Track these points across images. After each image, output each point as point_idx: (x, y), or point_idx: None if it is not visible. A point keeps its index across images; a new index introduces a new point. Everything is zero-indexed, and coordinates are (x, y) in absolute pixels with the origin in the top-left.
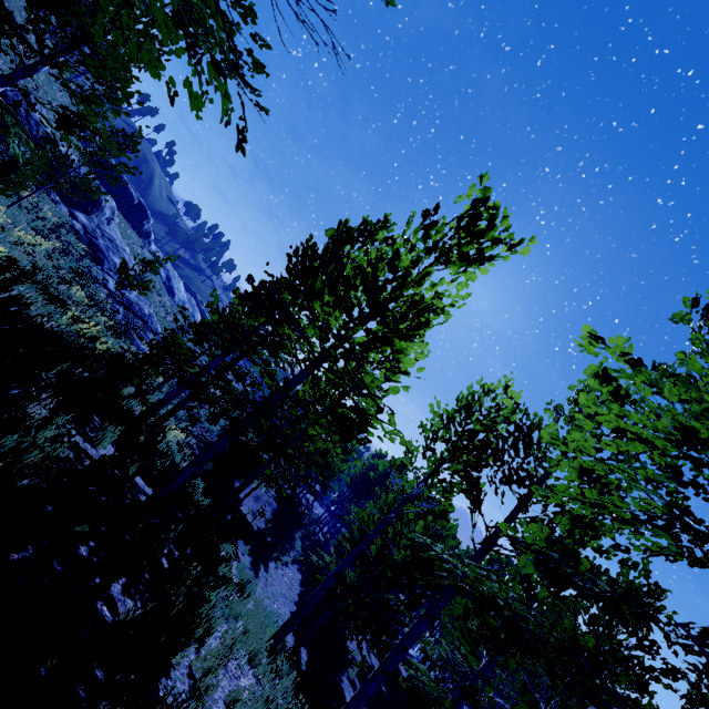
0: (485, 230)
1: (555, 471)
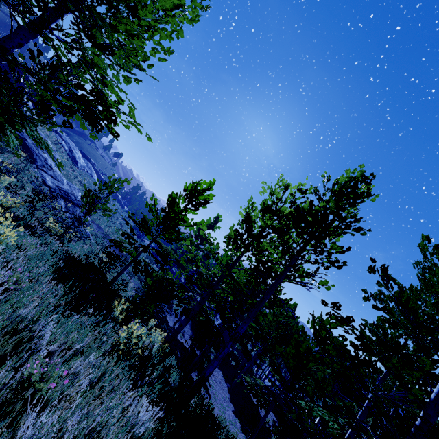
0: None
1: None
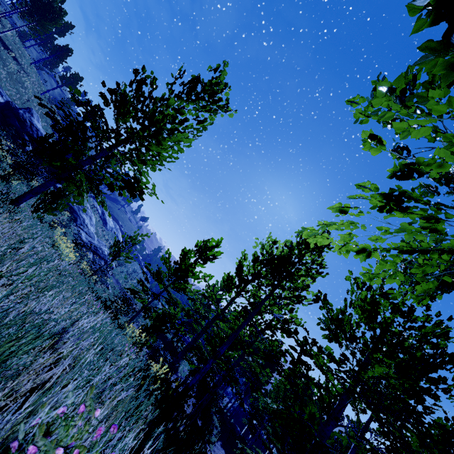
0: None
1: None
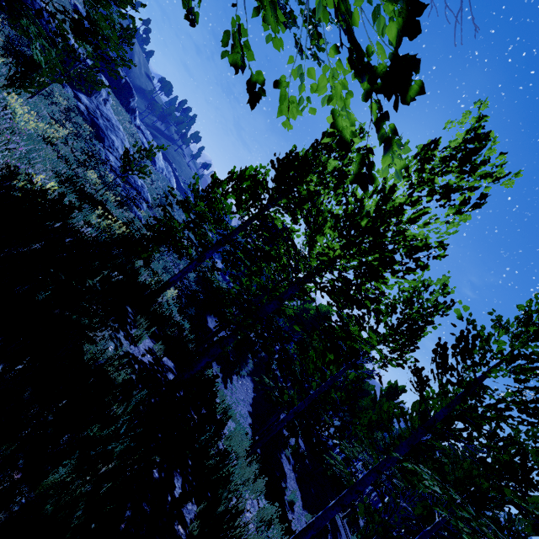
0: (479, 165)
1: (495, 378)
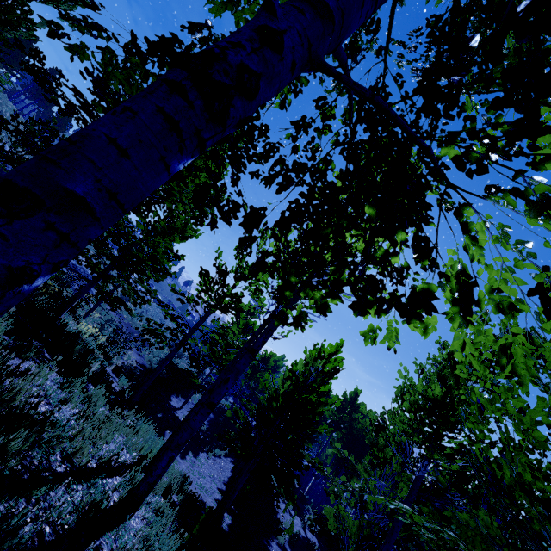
0: None
1: None
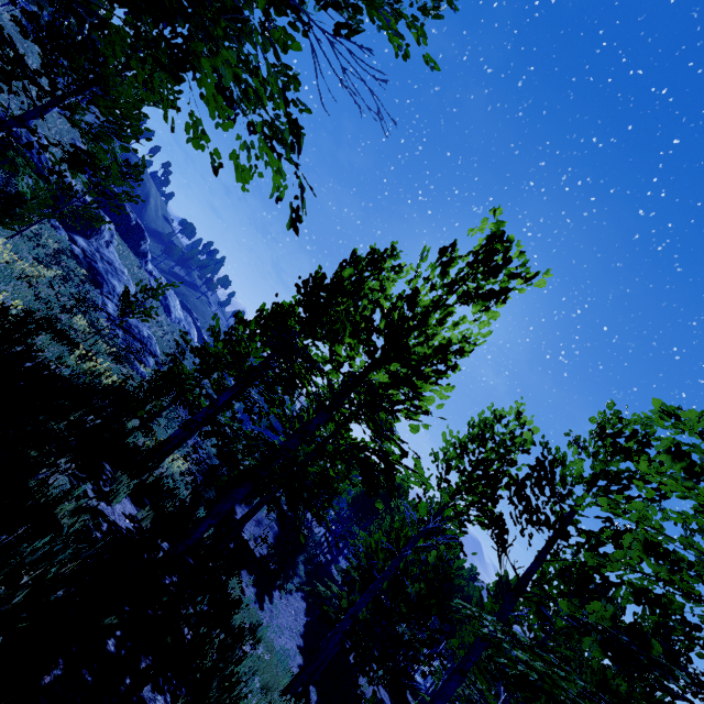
0: (502, 266)
1: (583, 510)
